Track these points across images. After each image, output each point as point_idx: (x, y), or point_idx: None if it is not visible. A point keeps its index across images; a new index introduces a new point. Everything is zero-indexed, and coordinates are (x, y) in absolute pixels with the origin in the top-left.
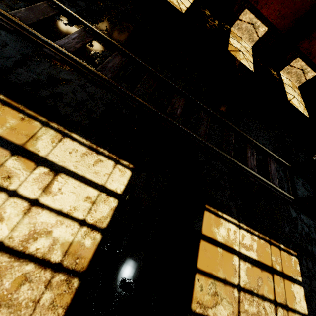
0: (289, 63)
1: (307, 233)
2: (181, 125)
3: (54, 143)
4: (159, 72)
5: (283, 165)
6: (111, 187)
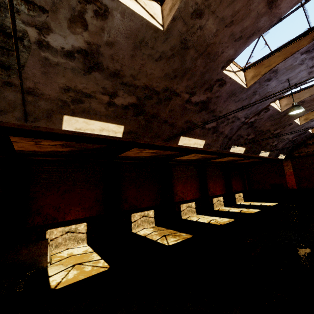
0: (235, 198)
1: None
2: None
3: None
4: None
5: None
6: None
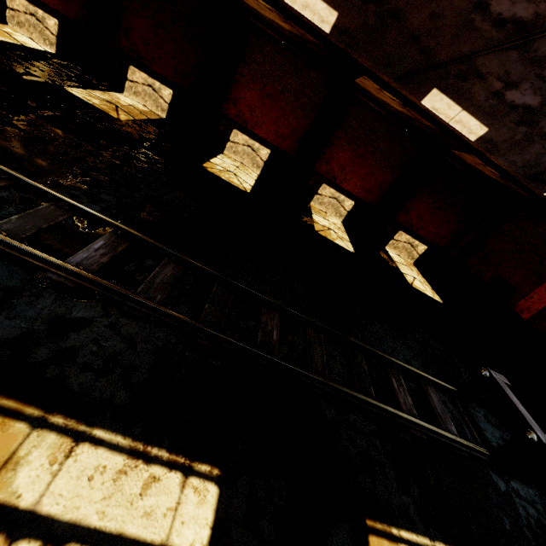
0: (392, 238)
1: (538, 521)
2: (286, 361)
3: (54, 466)
4: (233, 277)
5: (447, 390)
6: (183, 542)
